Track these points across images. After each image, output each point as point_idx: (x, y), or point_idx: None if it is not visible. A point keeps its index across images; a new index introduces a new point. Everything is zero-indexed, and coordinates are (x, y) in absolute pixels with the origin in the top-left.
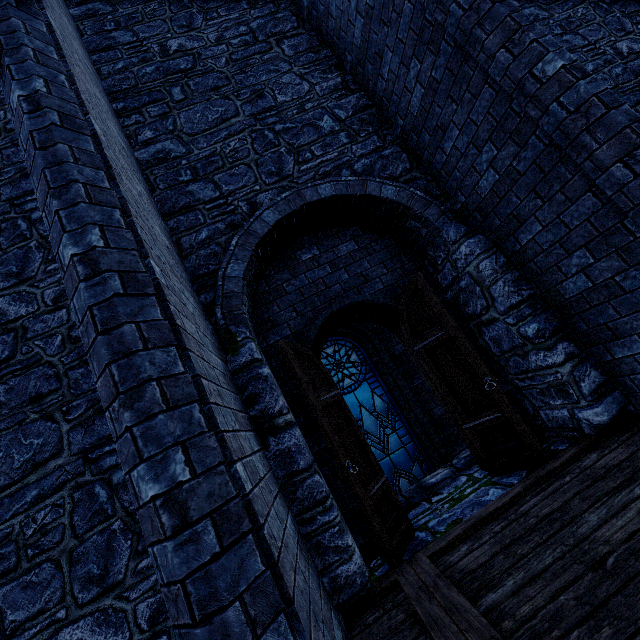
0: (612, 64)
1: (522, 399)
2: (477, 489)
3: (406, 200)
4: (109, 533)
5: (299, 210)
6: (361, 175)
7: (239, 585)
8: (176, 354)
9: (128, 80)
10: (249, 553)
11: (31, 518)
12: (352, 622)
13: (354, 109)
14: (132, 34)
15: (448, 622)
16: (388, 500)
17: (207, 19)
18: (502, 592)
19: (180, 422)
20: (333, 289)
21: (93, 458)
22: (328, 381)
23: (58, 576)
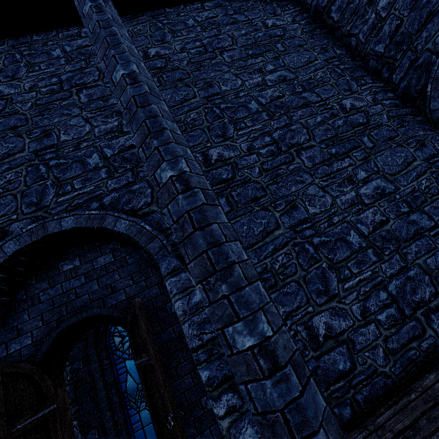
0: (336, 117)
1: None
2: None
3: (134, 234)
4: None
5: (42, 239)
6: (107, 207)
7: None
8: None
9: None
10: None
11: None
12: None
13: (120, 148)
14: None
15: None
16: None
17: (29, 71)
18: None
19: None
20: (81, 299)
21: None
22: (44, 397)
23: None
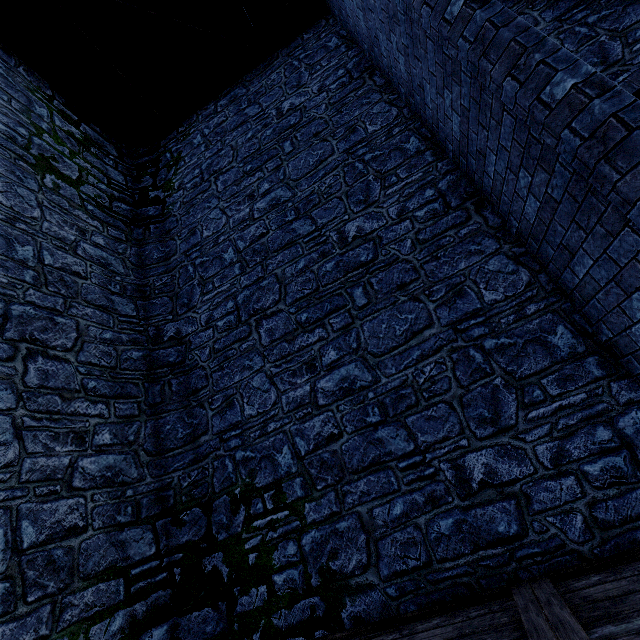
0: None
1: None
2: None
3: None
4: (492, 387)
5: None
6: None
7: None
8: None
9: None
10: None
11: (419, 371)
12: None
13: None
14: None
15: None
16: None
17: None
18: None
19: None
20: None
21: (461, 329)
22: None
23: (453, 414)
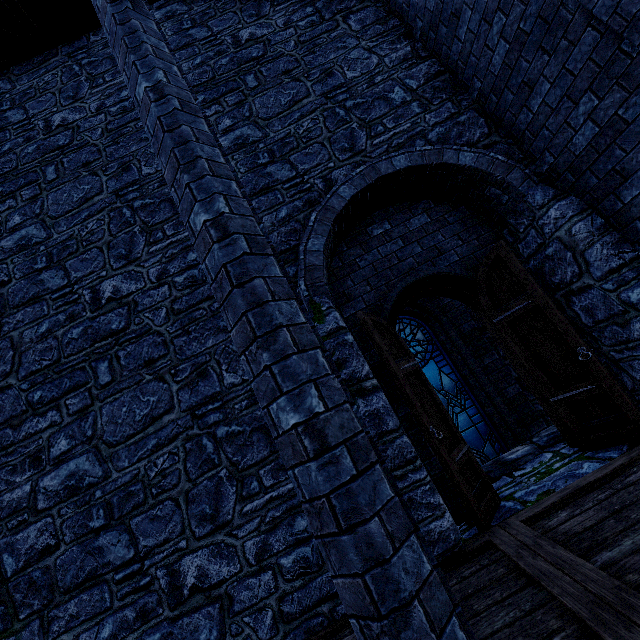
0: None
1: (618, 373)
2: (567, 463)
3: (486, 166)
4: (217, 479)
5: (374, 184)
6: (436, 144)
7: (375, 504)
8: (297, 307)
9: (206, 73)
10: (379, 480)
11: (153, 463)
12: (446, 575)
13: (426, 77)
14: (207, 29)
15: (559, 574)
16: (472, 468)
17: (274, 5)
18: (619, 551)
19: (309, 364)
20: (406, 263)
21: (199, 414)
22: (405, 352)
23: (178, 512)
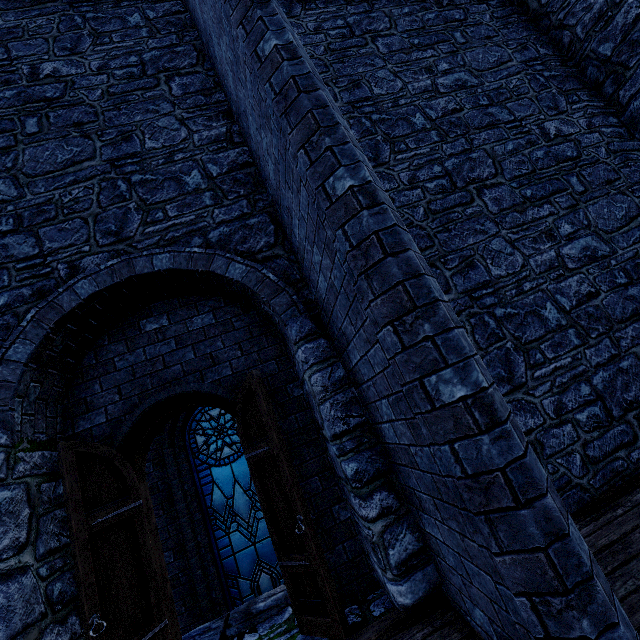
0: (535, 145)
1: (359, 532)
2: None
3: (254, 283)
4: None
5: (127, 281)
6: (214, 246)
7: None
8: None
9: None
10: None
11: None
12: None
13: (230, 166)
14: (4, 51)
15: None
16: None
17: (96, 44)
18: None
19: None
20: (172, 370)
21: None
22: (127, 490)
23: None
